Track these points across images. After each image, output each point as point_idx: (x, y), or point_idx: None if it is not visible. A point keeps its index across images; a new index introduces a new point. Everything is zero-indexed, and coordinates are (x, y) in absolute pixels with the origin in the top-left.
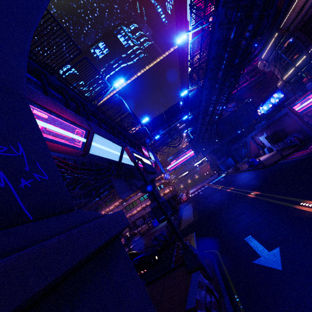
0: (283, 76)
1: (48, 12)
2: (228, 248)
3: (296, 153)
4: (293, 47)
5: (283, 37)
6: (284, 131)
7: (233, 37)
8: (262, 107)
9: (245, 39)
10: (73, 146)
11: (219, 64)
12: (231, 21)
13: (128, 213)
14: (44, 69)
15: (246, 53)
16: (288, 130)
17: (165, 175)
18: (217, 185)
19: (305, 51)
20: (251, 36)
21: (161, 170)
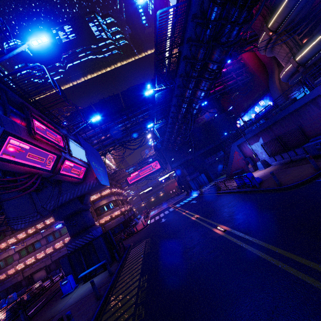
0: (298, 54)
1: None
2: None
3: None
4: None
5: None
6: (302, 132)
7: None
8: (243, 118)
9: None
10: None
11: None
12: None
13: (50, 247)
14: None
15: None
16: (308, 131)
17: (118, 189)
18: (188, 212)
19: None
20: None
21: (97, 180)
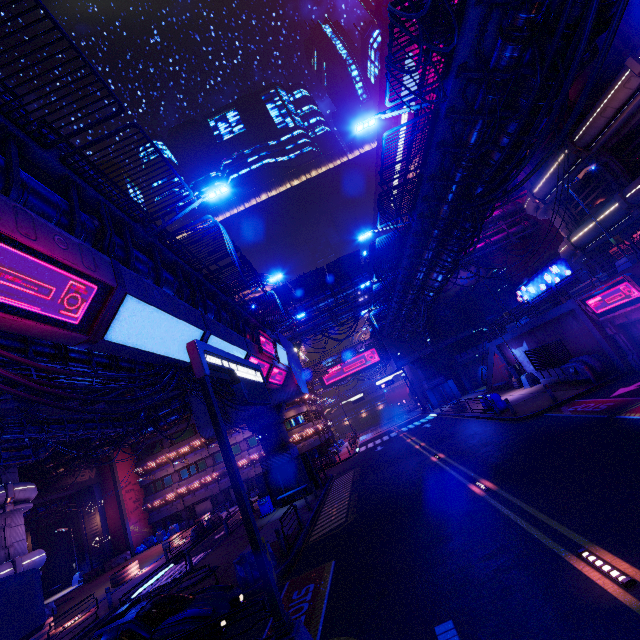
0: (573, 235)
1: (38, 4)
2: None
3: (584, 400)
4: (596, 182)
5: (579, 161)
6: (564, 348)
7: (475, 141)
8: (526, 288)
9: (499, 149)
10: (56, 319)
11: (443, 189)
12: (474, 109)
13: (218, 469)
14: (23, 133)
15: (500, 177)
16: (573, 346)
17: (311, 395)
18: (414, 439)
19: (618, 195)
20: (513, 145)
21: (298, 387)
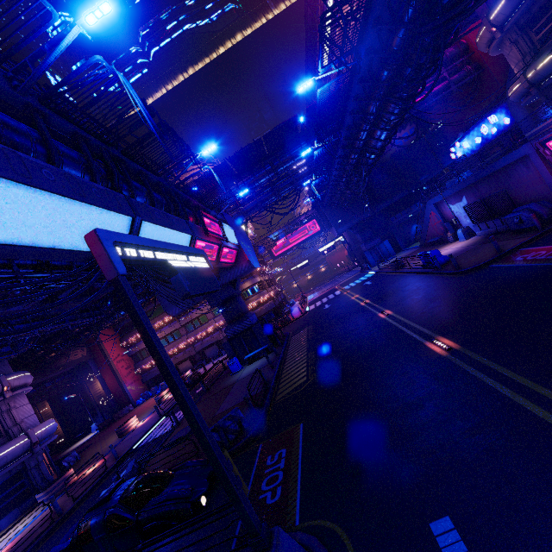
0: (530, 68)
1: None
2: (381, 546)
3: (532, 248)
4: None
5: None
6: (508, 198)
7: None
8: (461, 144)
9: None
10: None
11: (399, 6)
12: None
13: (191, 337)
14: None
15: None
16: (518, 195)
17: (263, 267)
18: (358, 296)
19: None
20: None
21: (250, 263)
